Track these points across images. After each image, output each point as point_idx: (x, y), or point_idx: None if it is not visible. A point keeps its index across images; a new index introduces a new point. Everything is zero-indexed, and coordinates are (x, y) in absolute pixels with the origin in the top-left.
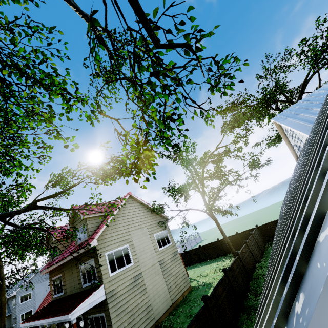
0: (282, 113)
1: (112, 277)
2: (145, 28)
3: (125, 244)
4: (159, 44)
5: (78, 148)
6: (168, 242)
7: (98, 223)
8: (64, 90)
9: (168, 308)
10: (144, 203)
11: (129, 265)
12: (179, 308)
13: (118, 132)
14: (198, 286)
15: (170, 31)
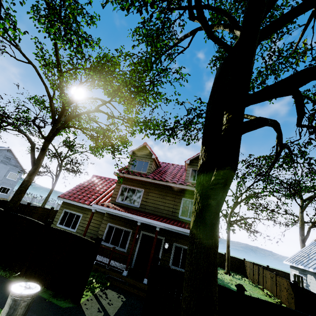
0: None
1: None
2: None
3: None
4: None
5: None
6: None
7: None
8: None
9: None
10: None
11: None
12: None
13: None
14: None
15: None
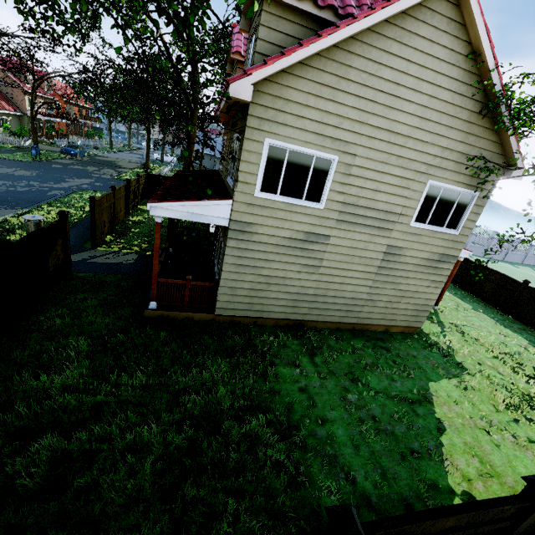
0: None
1: (258, 199)
2: None
3: (330, 150)
4: None
5: None
6: (453, 224)
7: (293, 40)
8: None
9: (340, 322)
10: (487, 56)
11: (312, 204)
12: (358, 340)
13: None
14: (432, 344)
15: None
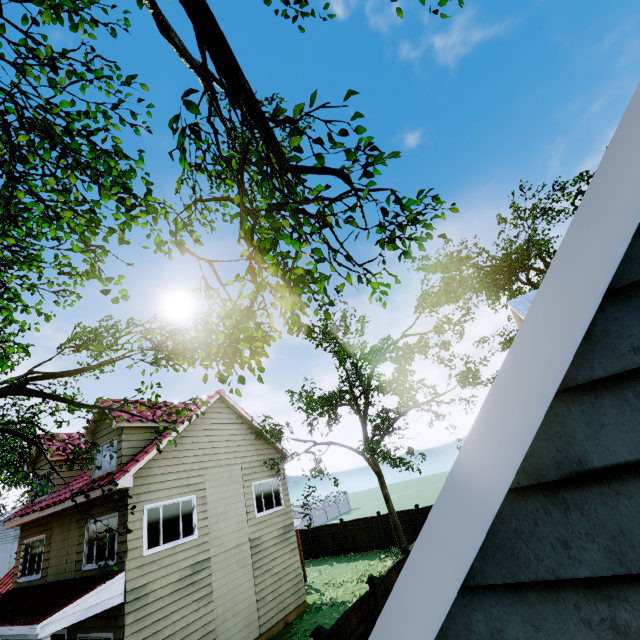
0: (527, 296)
1: (147, 557)
2: (265, 139)
3: (189, 493)
4: (288, 165)
5: (126, 299)
6: (279, 502)
7: (145, 441)
8: (126, 190)
9: None
10: (246, 416)
11: (189, 538)
12: None
13: (206, 284)
14: (320, 605)
15: (321, 139)
